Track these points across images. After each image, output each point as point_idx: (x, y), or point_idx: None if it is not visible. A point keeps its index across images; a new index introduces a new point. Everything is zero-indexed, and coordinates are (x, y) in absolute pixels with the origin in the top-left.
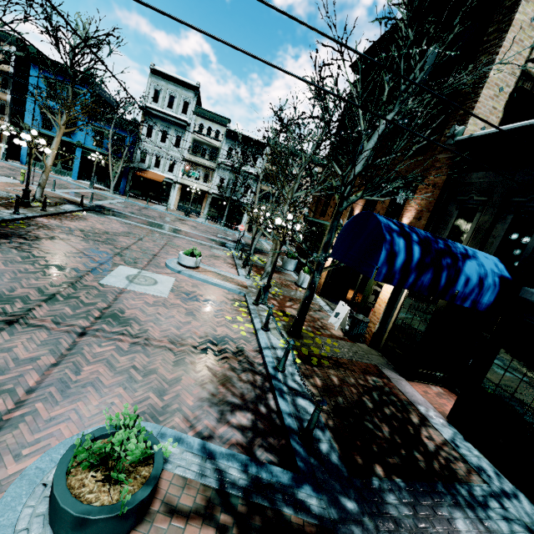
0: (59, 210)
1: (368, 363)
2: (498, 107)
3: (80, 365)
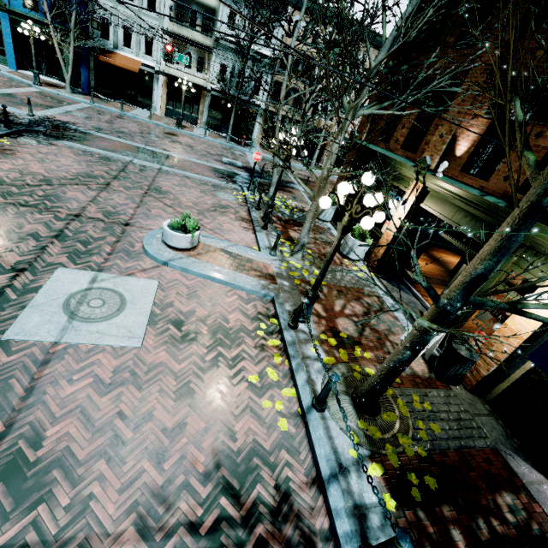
0: None
1: (485, 448)
2: None
3: None
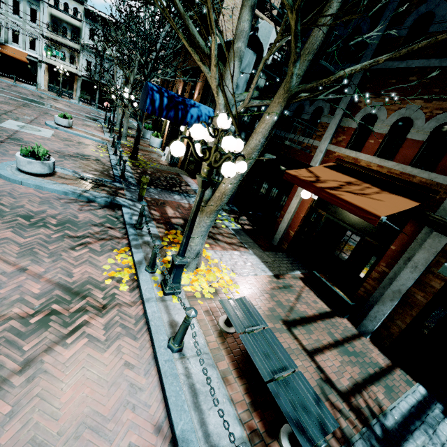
0: None
1: (174, 172)
2: (230, 28)
3: (7, 150)
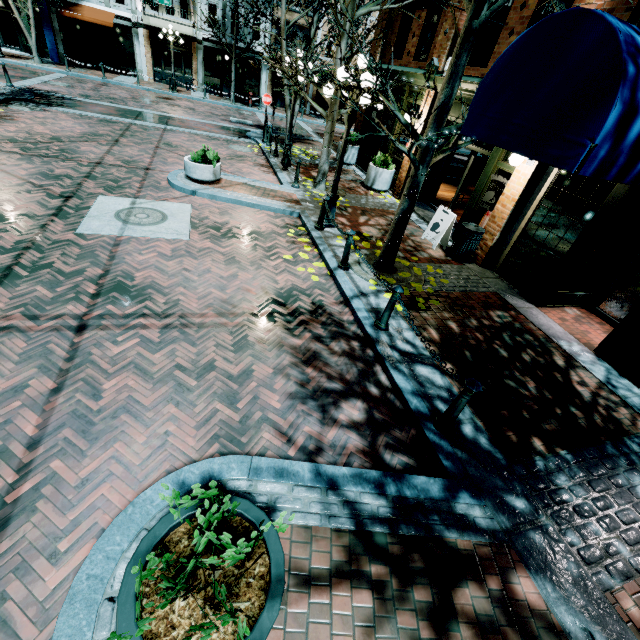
0: None
1: (486, 292)
2: None
3: (96, 383)
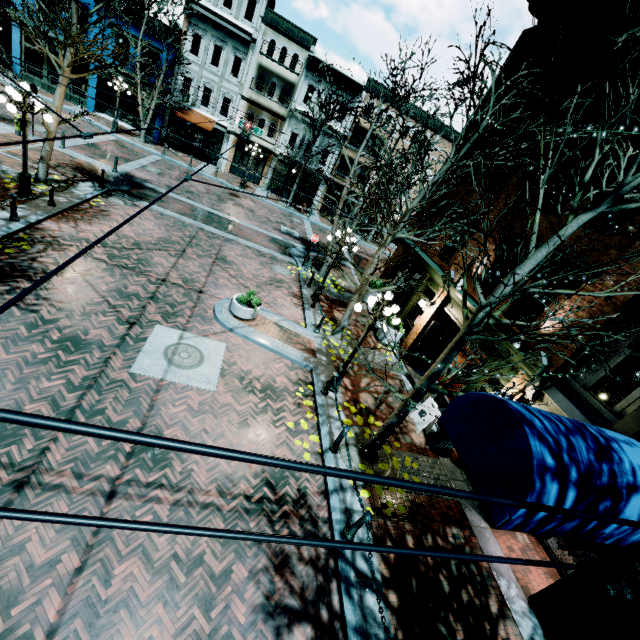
0: (72, 200)
1: (450, 500)
2: None
3: (110, 565)
